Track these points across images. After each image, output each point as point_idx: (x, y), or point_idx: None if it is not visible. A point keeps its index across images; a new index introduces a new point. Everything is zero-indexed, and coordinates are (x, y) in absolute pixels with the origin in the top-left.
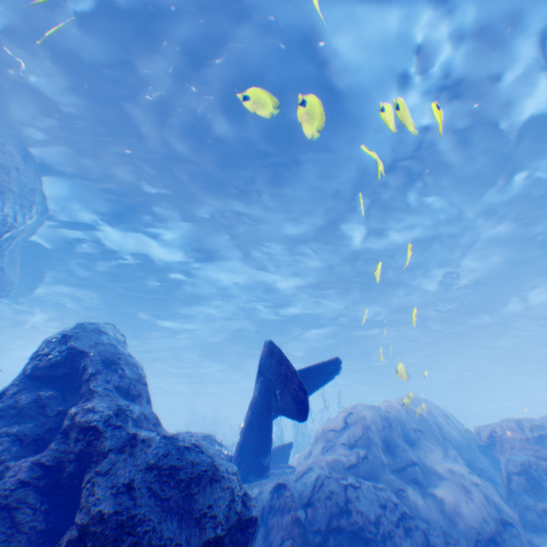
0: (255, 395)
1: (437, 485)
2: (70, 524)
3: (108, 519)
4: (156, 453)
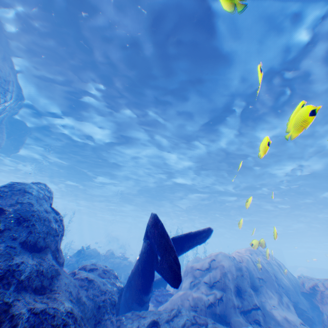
0: (142, 251)
1: None
2: None
3: None
4: None
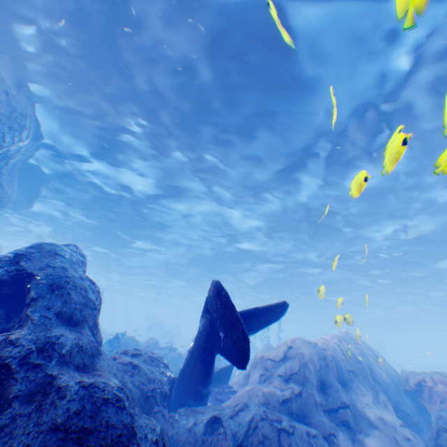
0: (200, 330)
1: (367, 433)
2: None
3: None
4: (67, 408)
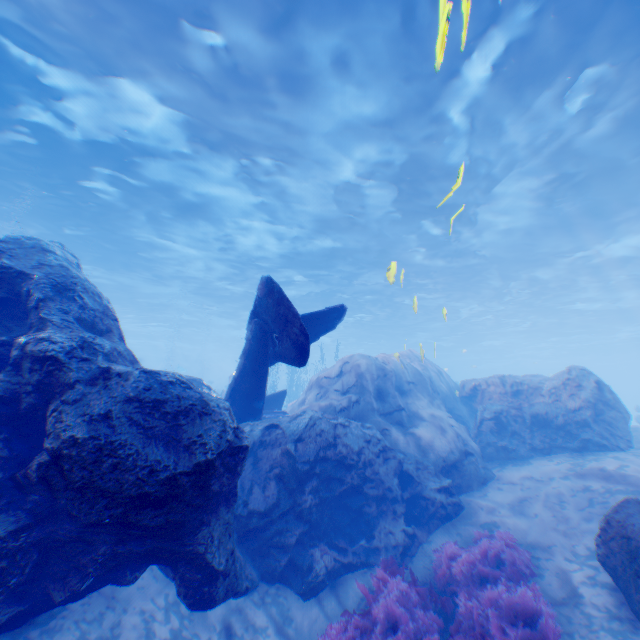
0: (249, 339)
1: (418, 426)
2: (39, 452)
3: (84, 444)
4: (135, 386)
